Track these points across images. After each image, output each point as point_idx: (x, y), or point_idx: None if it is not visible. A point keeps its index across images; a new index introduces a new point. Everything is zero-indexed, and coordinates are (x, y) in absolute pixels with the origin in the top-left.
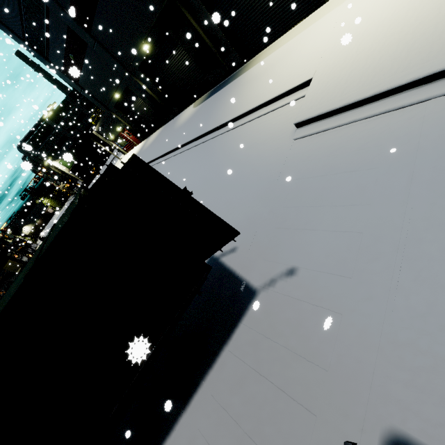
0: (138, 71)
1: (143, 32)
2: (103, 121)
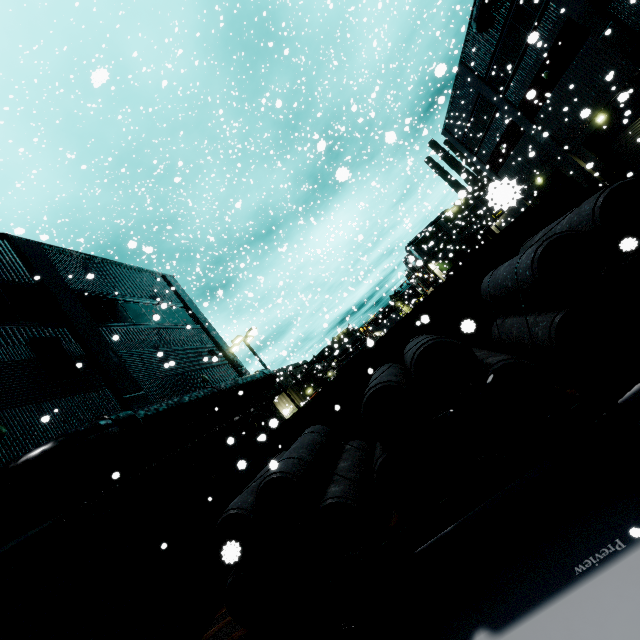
0: (579, 147)
1: (602, 103)
2: (510, 213)
